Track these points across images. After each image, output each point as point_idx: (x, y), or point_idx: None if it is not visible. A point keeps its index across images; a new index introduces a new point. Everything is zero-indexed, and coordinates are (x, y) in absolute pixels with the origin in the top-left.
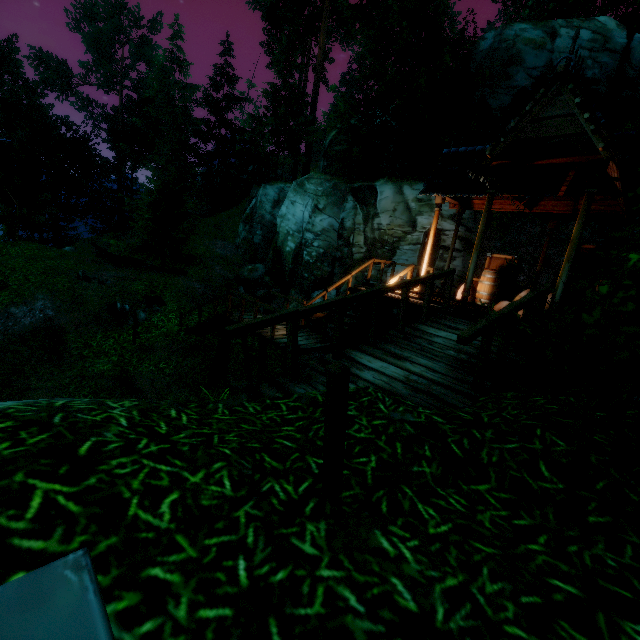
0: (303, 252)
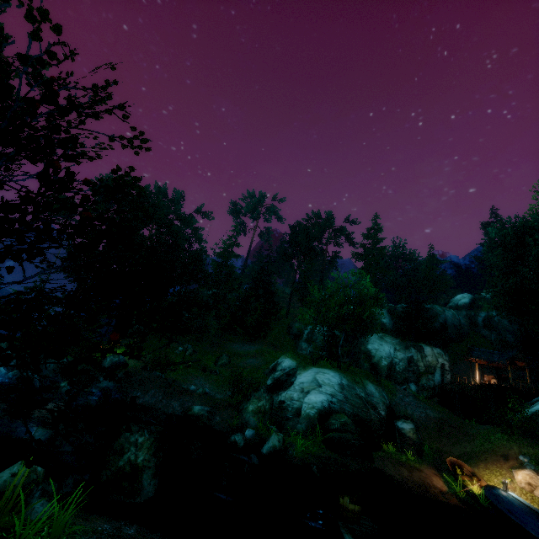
0: (395, 366)
